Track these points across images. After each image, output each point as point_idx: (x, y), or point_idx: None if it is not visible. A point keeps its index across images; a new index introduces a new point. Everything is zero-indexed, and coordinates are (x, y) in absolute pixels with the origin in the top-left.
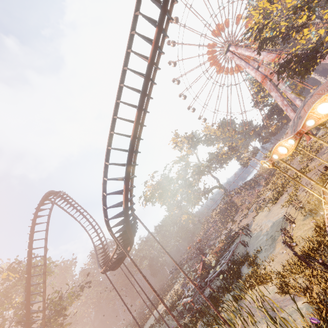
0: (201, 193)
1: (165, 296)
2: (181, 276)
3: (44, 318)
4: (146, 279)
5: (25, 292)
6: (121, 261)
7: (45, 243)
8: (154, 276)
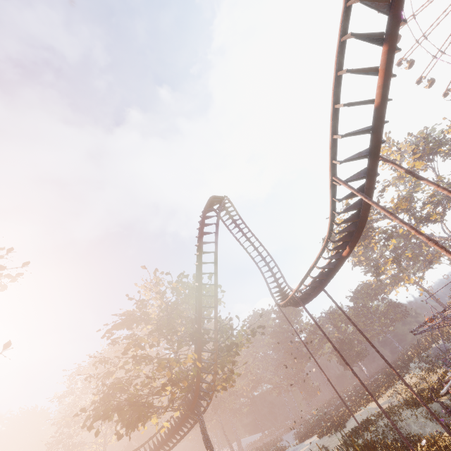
0: (450, 237)
1: (381, 392)
2: (414, 369)
3: (217, 342)
4: (440, 244)
5: (196, 304)
6: (326, 278)
7: (216, 249)
8: (345, 368)
